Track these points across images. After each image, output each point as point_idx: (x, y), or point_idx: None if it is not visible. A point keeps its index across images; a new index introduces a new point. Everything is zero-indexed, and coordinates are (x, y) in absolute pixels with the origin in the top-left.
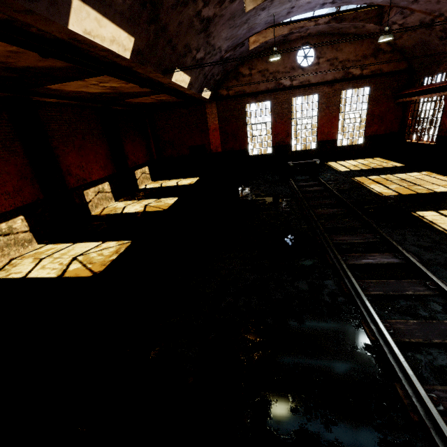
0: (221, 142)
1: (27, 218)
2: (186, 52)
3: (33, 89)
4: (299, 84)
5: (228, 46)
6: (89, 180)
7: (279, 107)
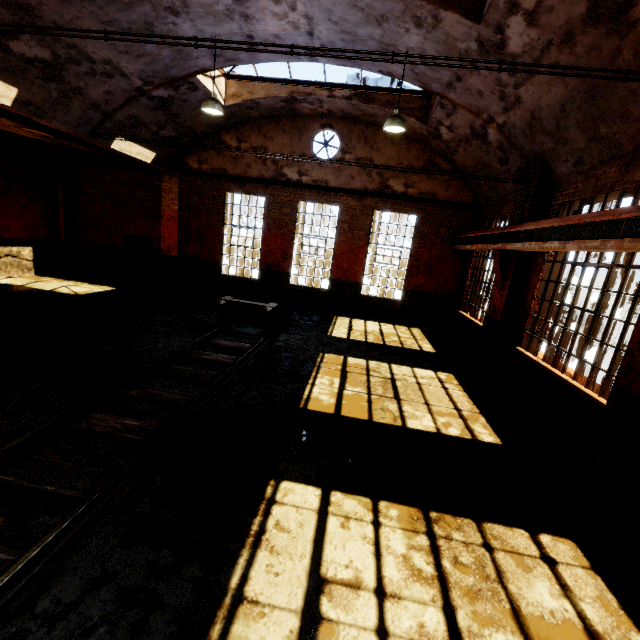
0: (179, 241)
1: None
2: None
3: None
4: (311, 182)
5: (146, 72)
6: None
7: (276, 210)
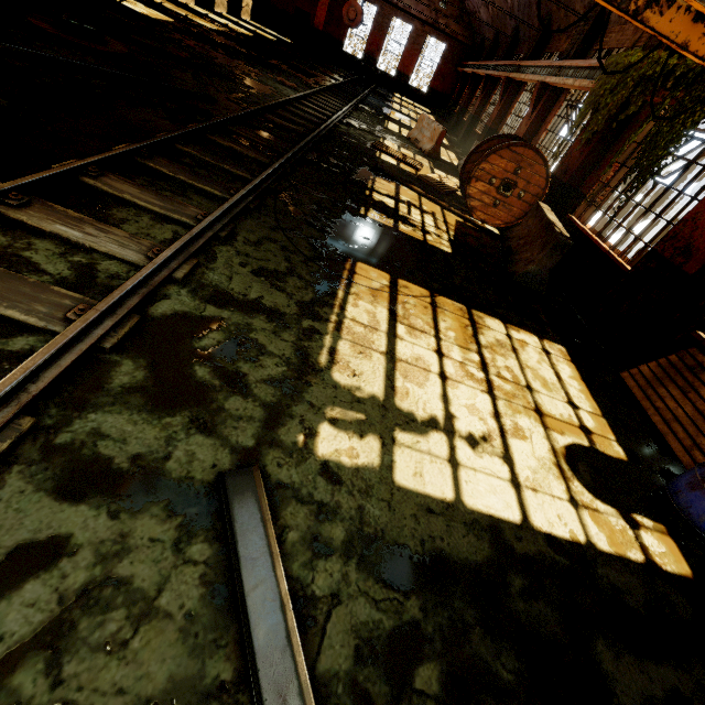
0: (325, 22)
1: None
2: None
3: None
4: (403, 7)
5: None
6: None
7: (381, 19)
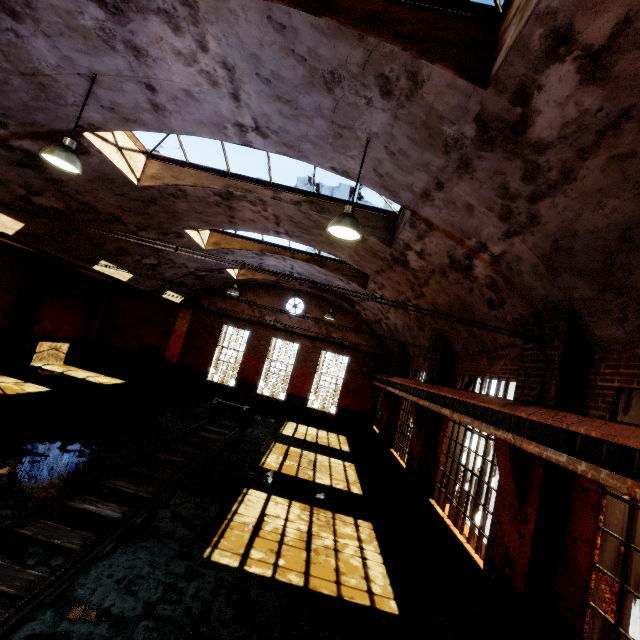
0: (181, 352)
1: None
2: (122, 253)
3: None
4: (282, 327)
5: (199, 267)
6: None
7: (256, 341)
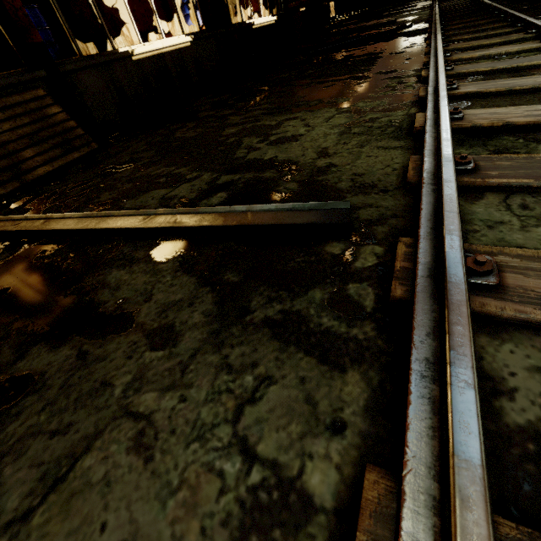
0: None
1: None
2: None
3: None
4: None
5: None
6: None
7: None
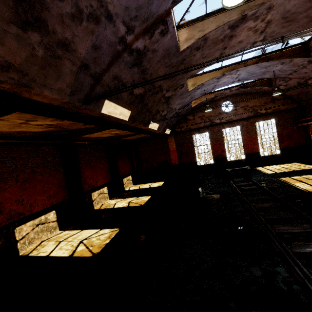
0: (178, 158)
1: (57, 212)
2: (156, 113)
3: (75, 138)
4: (225, 121)
5: (180, 107)
6: (95, 186)
7: (214, 135)
